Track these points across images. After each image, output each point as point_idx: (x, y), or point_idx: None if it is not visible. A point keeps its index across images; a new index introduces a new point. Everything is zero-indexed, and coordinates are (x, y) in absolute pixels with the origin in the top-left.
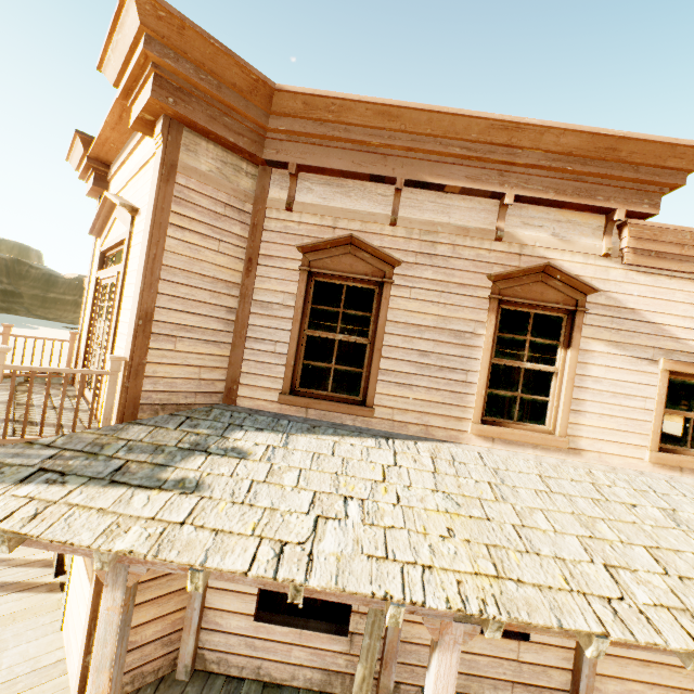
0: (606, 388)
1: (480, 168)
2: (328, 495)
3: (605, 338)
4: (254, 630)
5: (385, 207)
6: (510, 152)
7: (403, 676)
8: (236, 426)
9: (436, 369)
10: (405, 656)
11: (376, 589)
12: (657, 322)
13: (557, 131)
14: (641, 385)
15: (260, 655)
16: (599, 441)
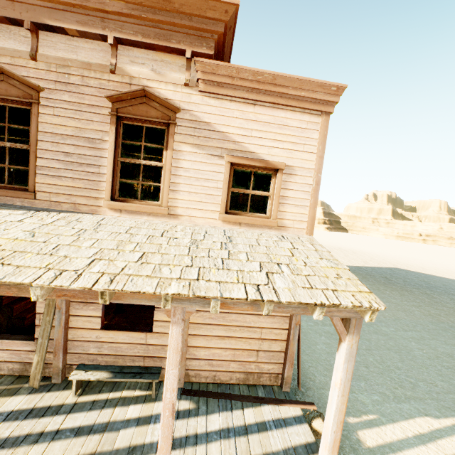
0: (193, 175)
1: (87, 15)
2: None
3: (191, 142)
4: None
5: (28, 46)
6: (101, 1)
7: (75, 360)
8: None
9: (78, 165)
10: (74, 349)
11: None
12: (223, 131)
13: None
14: (214, 173)
15: None
16: (189, 209)
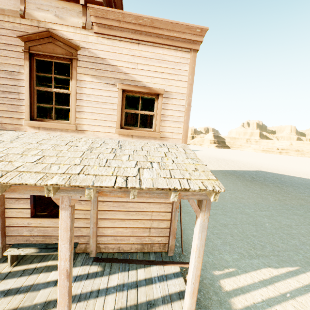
0: (93, 100)
1: None
2: None
3: (90, 74)
4: None
5: None
6: None
7: (12, 241)
8: None
9: (1, 92)
10: (11, 233)
11: None
12: (115, 65)
13: None
14: (110, 97)
15: None
16: (92, 126)
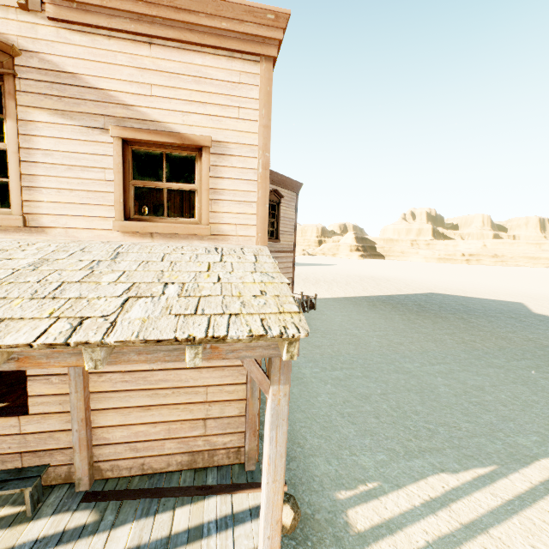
0: (60, 161)
1: None
2: None
3: (48, 107)
4: None
5: None
6: None
7: None
8: None
9: None
10: None
11: None
12: (103, 88)
13: None
14: (98, 156)
15: None
16: (63, 217)
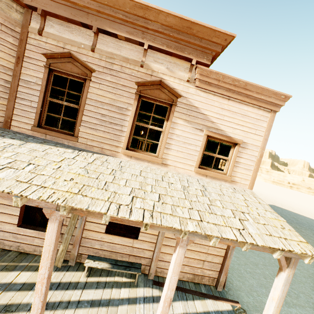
0: (181, 140)
1: (134, 28)
2: (22, 161)
3: (183, 118)
4: (17, 231)
5: (90, 42)
6: (145, 21)
7: (84, 251)
8: (1, 136)
9: (108, 123)
10: (85, 243)
11: (7, 190)
12: (206, 114)
13: (165, 14)
14: (195, 140)
15: (20, 241)
16: (175, 162)
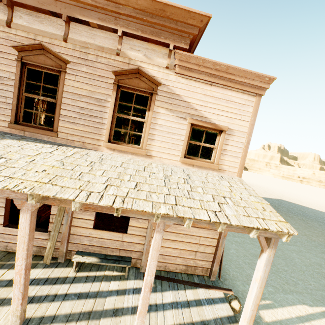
0: (165, 130)
1: (105, 14)
2: None
3: (165, 107)
4: (3, 230)
5: (62, 31)
6: (116, 6)
7: (73, 248)
8: None
9: (88, 116)
10: (74, 240)
11: None
12: (188, 101)
13: None
14: (179, 129)
15: (7, 241)
16: (160, 153)
